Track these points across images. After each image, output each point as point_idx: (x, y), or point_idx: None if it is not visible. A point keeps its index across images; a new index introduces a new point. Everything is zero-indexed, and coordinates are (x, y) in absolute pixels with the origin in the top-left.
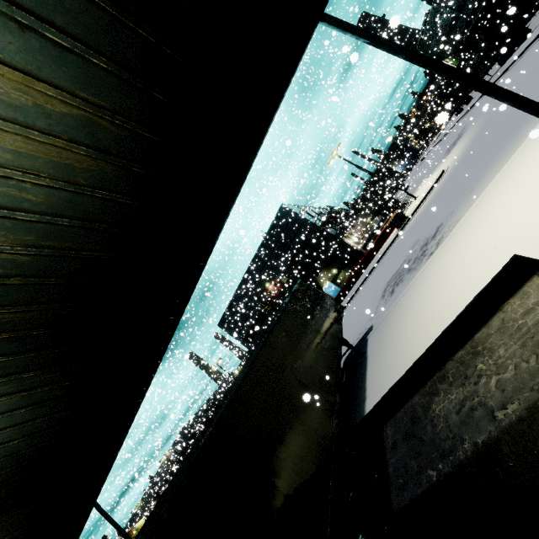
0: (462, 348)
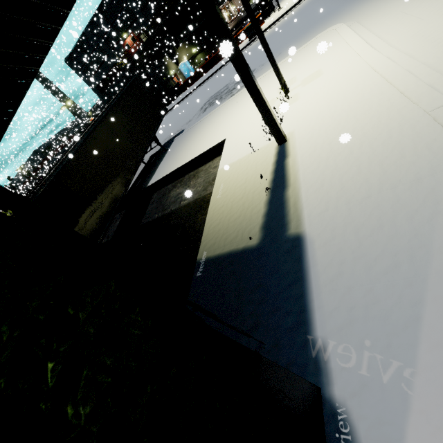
0: (194, 171)
